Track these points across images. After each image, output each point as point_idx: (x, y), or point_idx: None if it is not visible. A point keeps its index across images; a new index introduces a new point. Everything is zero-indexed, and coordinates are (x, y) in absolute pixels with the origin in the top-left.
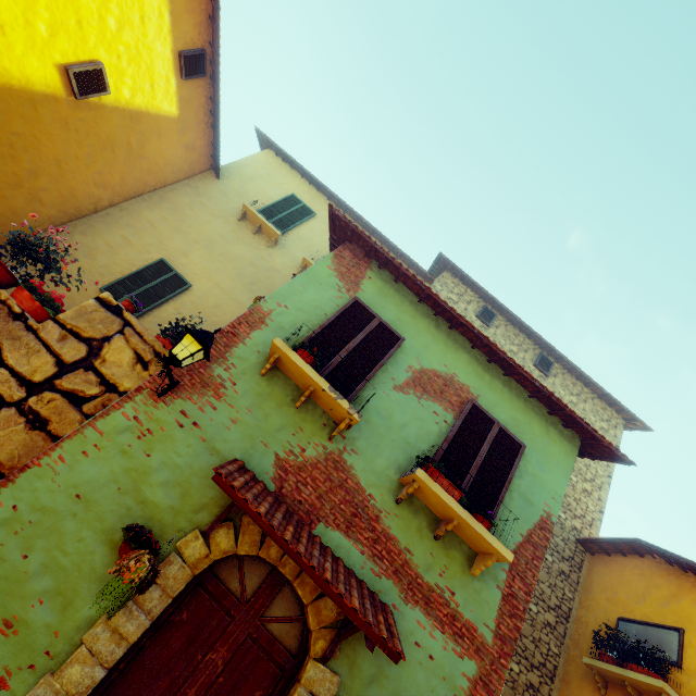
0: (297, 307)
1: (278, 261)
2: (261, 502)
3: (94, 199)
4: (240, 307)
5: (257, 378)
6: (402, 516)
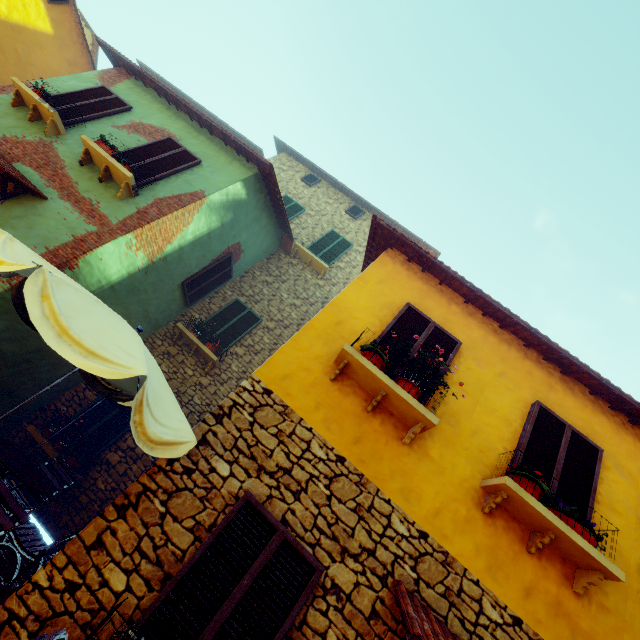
0: (58, 87)
1: None
2: None
3: None
4: None
5: (9, 108)
6: (82, 171)
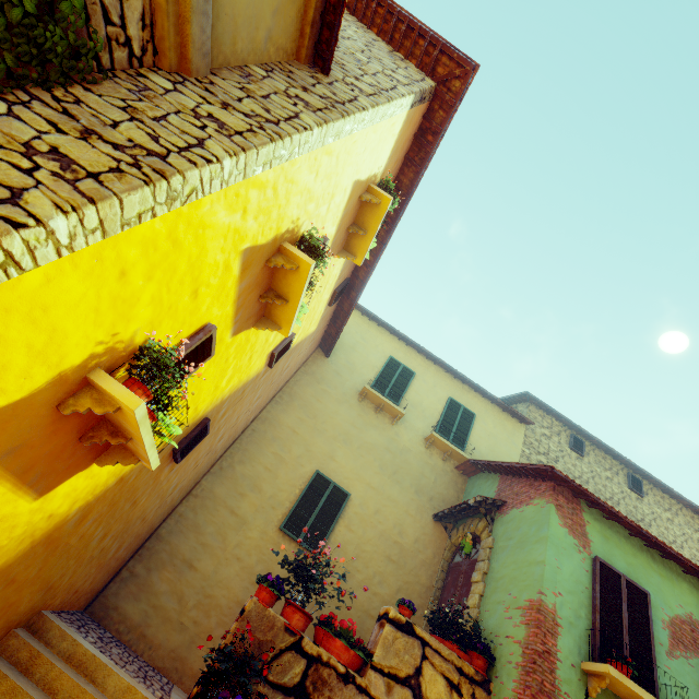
0: (566, 589)
1: (406, 438)
2: None
3: (245, 423)
4: (396, 505)
5: None
6: None
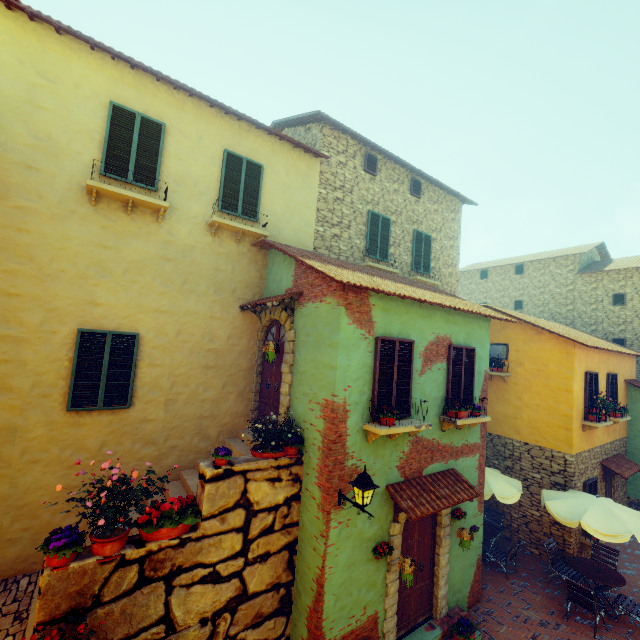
0: (354, 379)
1: (183, 234)
2: (421, 502)
3: None
4: (197, 316)
5: (367, 445)
6: (445, 433)
